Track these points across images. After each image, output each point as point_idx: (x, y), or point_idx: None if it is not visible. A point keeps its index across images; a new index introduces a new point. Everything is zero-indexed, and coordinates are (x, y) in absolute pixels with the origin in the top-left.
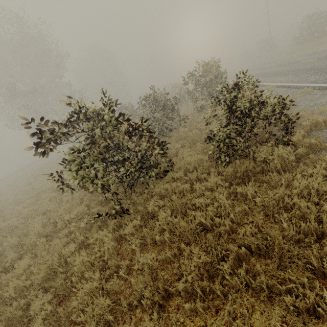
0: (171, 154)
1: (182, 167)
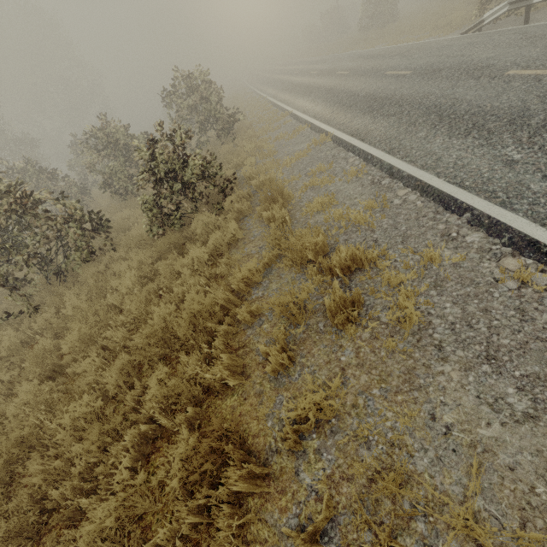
0: (126, 226)
1: (124, 244)
